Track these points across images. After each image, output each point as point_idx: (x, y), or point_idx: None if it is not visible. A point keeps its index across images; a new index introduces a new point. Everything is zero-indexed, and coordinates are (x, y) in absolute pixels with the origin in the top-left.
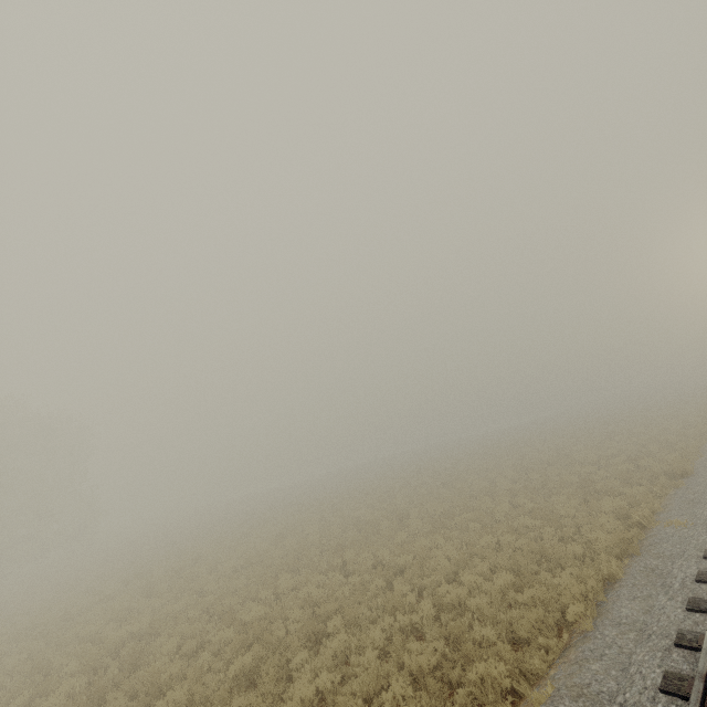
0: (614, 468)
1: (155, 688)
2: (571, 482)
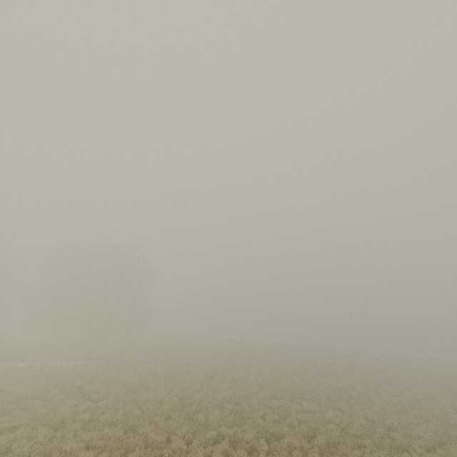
0: None
1: (269, 432)
2: None
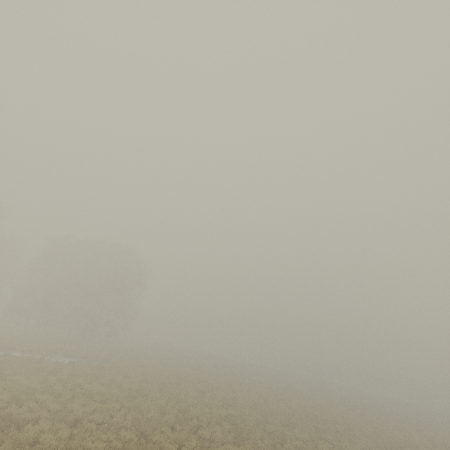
0: None
1: None
2: None
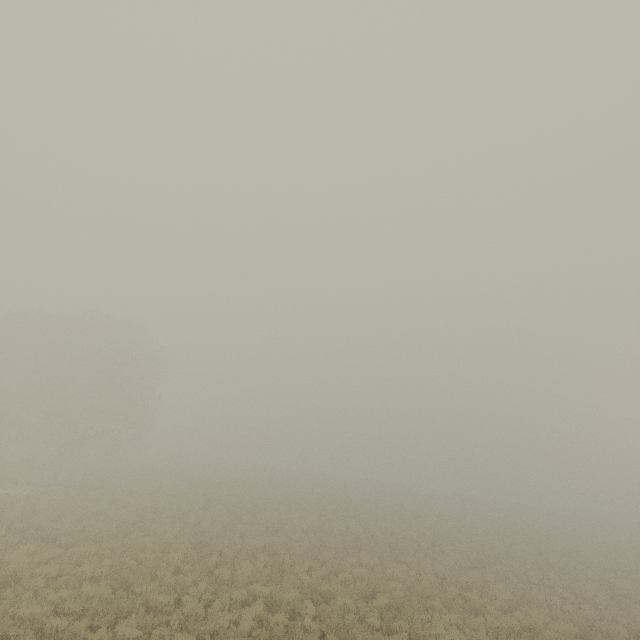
0: (632, 583)
1: (317, 591)
2: (591, 578)
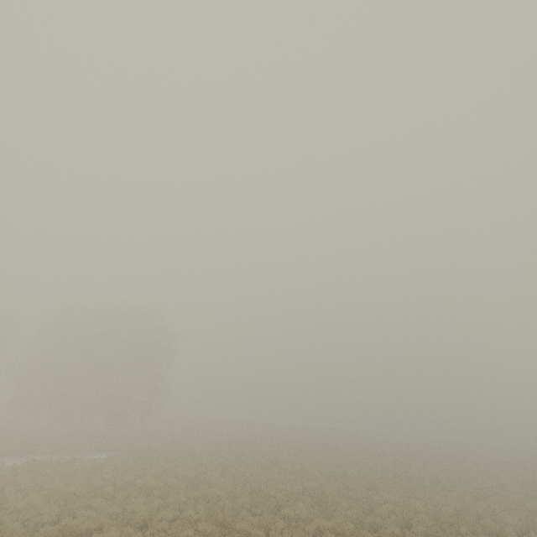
0: None
1: (365, 524)
2: None
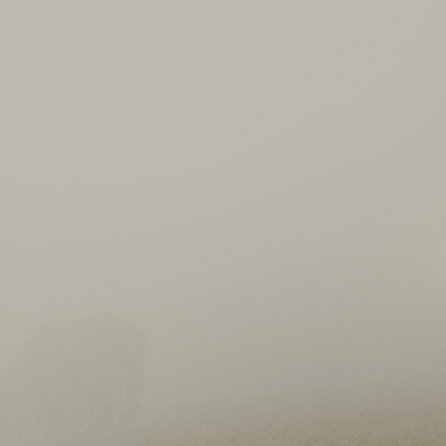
0: None
1: None
2: None
